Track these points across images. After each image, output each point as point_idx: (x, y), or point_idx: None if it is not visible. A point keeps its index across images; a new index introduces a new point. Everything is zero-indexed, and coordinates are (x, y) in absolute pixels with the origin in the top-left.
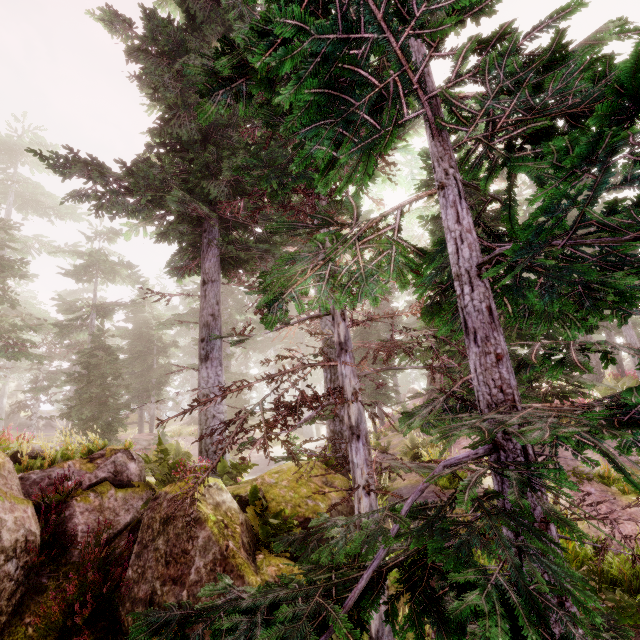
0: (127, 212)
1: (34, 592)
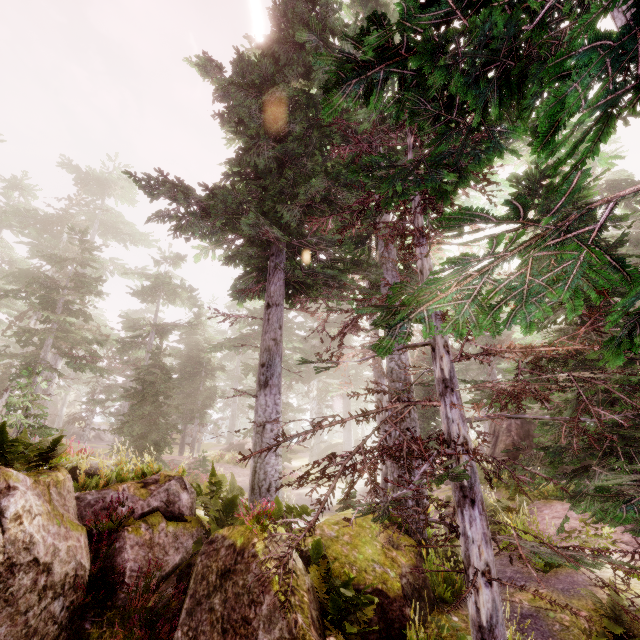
0: (202, 234)
1: (75, 639)
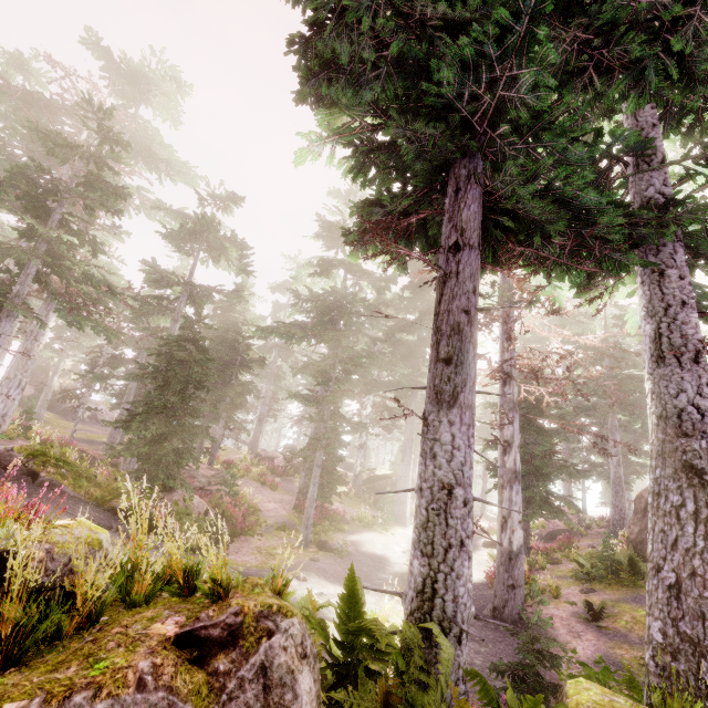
0: (343, 81)
1: None
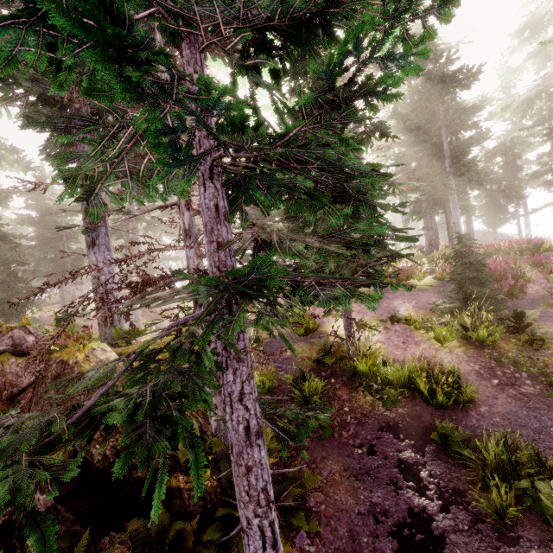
0: None
1: None
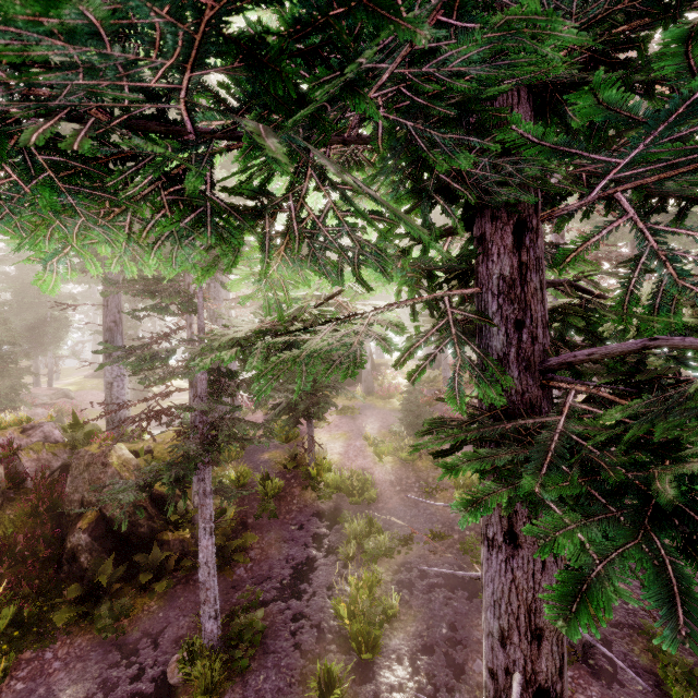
0: None
1: (8, 500)
